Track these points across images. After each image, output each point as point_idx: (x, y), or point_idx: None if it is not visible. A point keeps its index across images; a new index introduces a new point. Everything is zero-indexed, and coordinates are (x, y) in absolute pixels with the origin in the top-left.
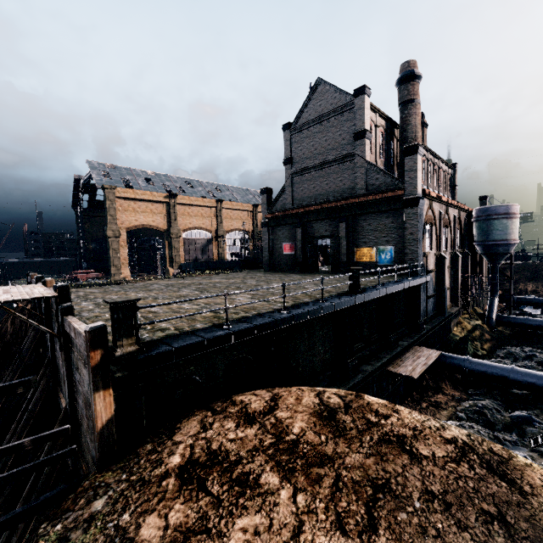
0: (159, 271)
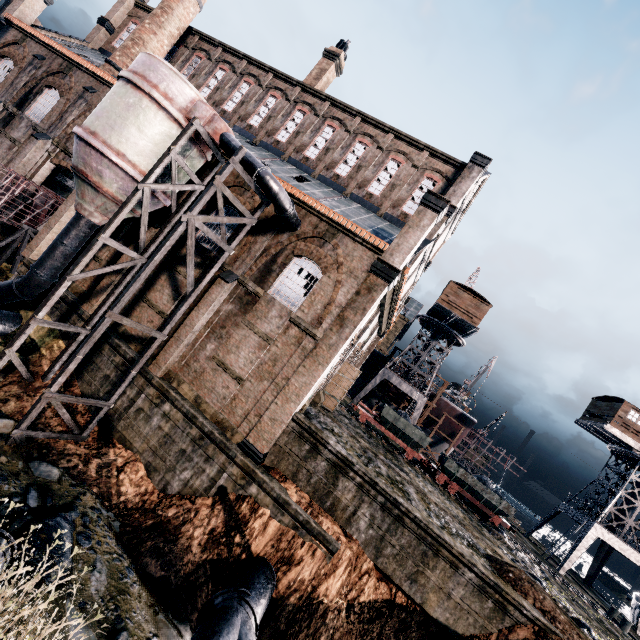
0: None
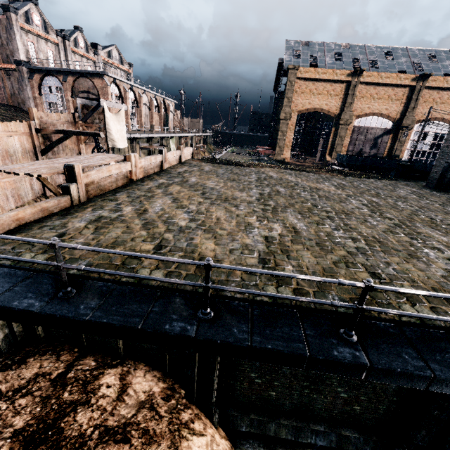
0: (317, 158)
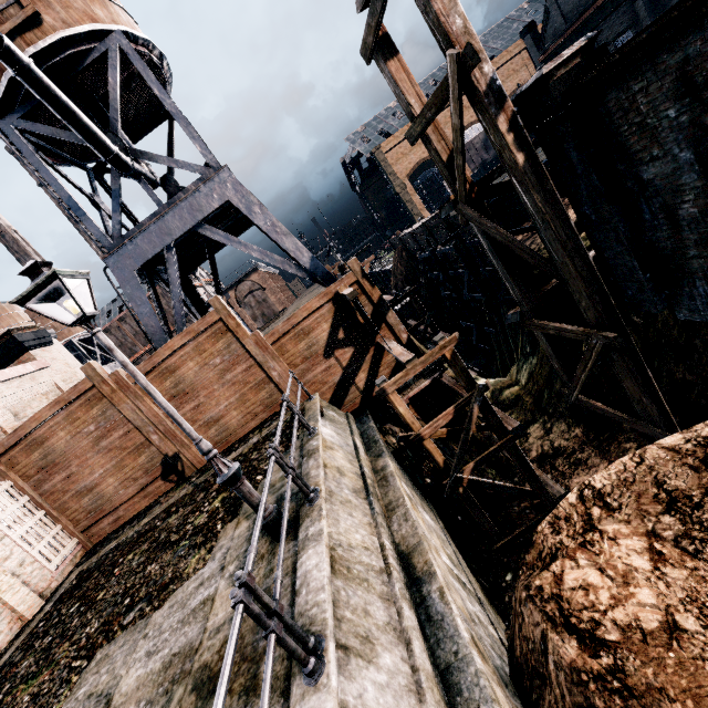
0: None
